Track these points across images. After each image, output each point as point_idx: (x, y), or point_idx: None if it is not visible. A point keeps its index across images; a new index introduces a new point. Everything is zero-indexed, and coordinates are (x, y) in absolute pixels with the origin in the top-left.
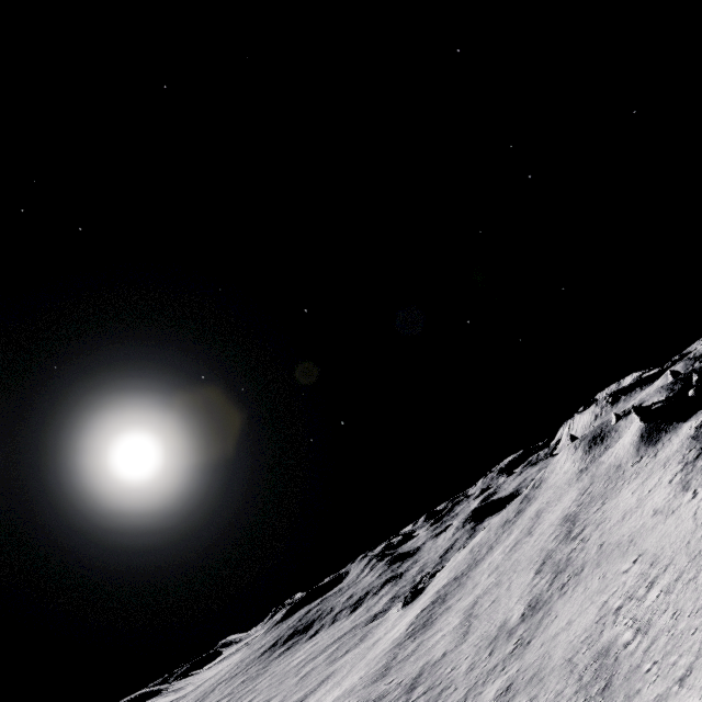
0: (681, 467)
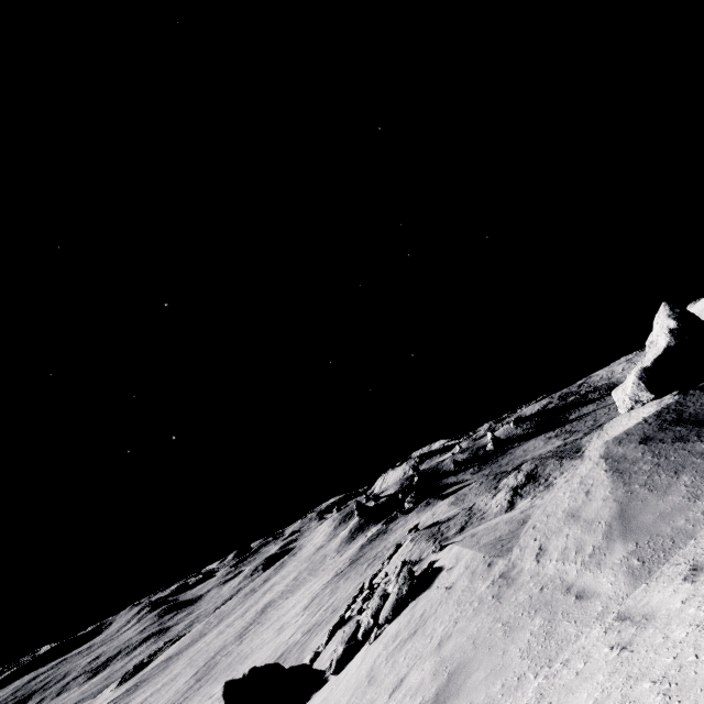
0: (331, 578)
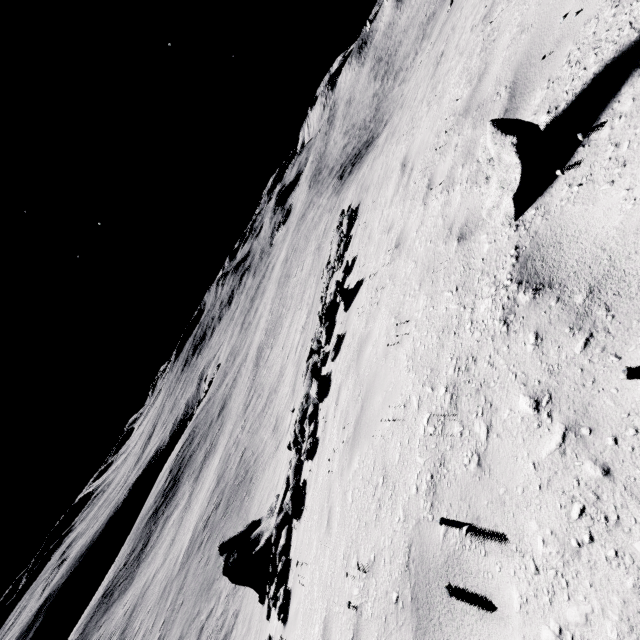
0: None
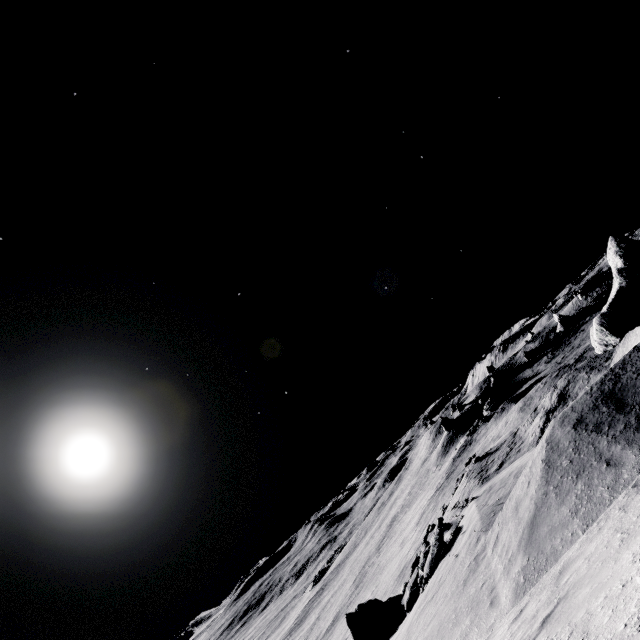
0: (433, 494)
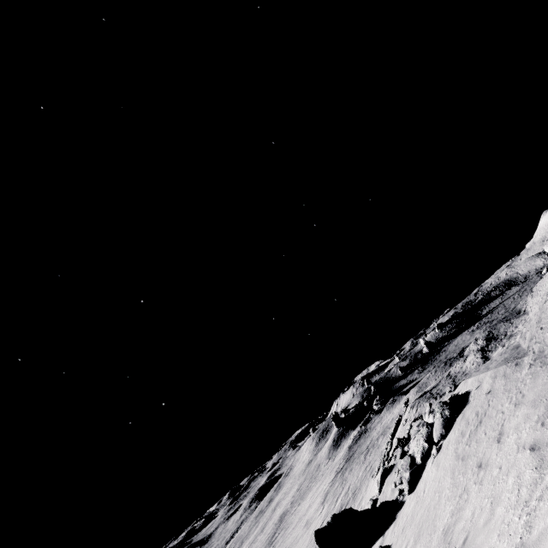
0: (333, 477)
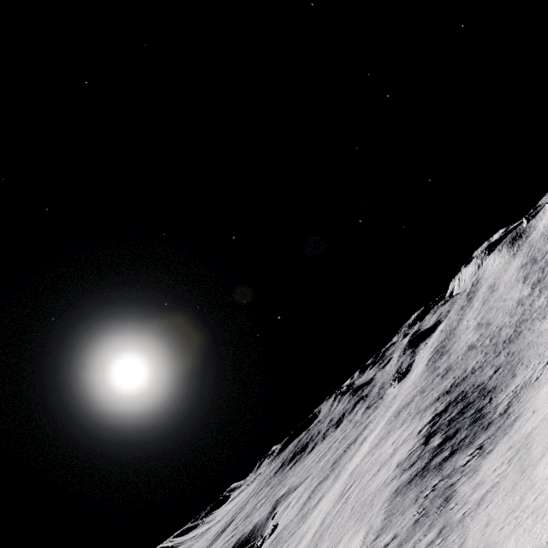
0: None
